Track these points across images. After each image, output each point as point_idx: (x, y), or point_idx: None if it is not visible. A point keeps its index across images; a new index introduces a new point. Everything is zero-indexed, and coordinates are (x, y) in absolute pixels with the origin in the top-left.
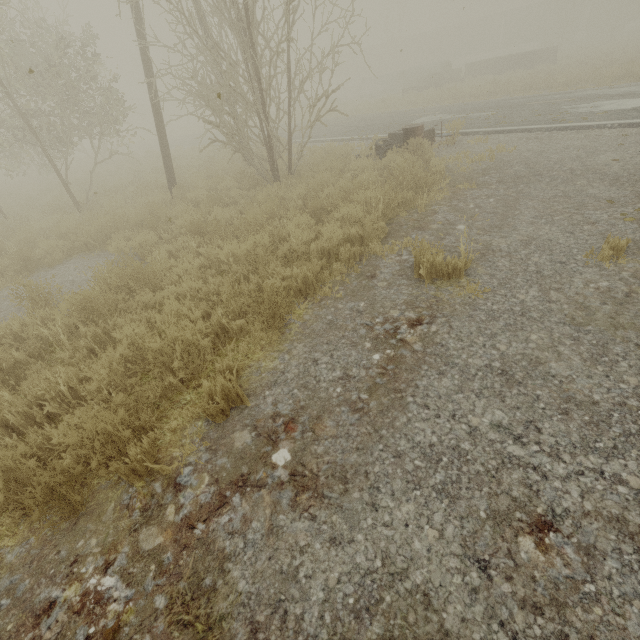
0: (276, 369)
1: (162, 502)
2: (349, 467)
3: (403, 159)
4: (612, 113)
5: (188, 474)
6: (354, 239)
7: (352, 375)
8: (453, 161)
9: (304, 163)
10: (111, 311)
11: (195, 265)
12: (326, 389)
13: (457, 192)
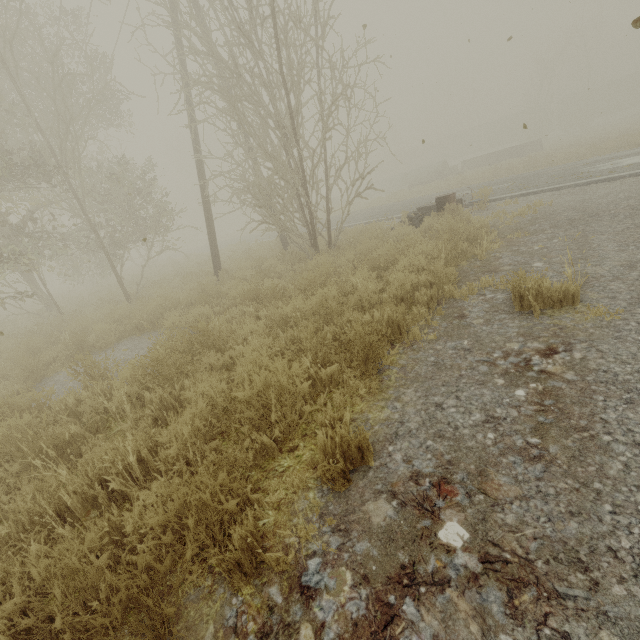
0: (390, 419)
1: (288, 619)
2: (575, 543)
3: (445, 220)
4: (638, 164)
5: (316, 570)
6: (424, 286)
7: (499, 416)
8: (492, 219)
9: (338, 242)
10: (177, 375)
11: (260, 325)
12: (472, 436)
13: (511, 240)
